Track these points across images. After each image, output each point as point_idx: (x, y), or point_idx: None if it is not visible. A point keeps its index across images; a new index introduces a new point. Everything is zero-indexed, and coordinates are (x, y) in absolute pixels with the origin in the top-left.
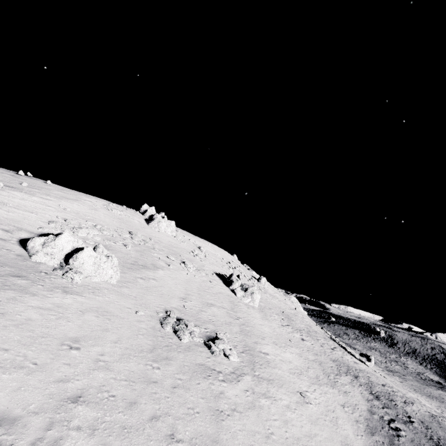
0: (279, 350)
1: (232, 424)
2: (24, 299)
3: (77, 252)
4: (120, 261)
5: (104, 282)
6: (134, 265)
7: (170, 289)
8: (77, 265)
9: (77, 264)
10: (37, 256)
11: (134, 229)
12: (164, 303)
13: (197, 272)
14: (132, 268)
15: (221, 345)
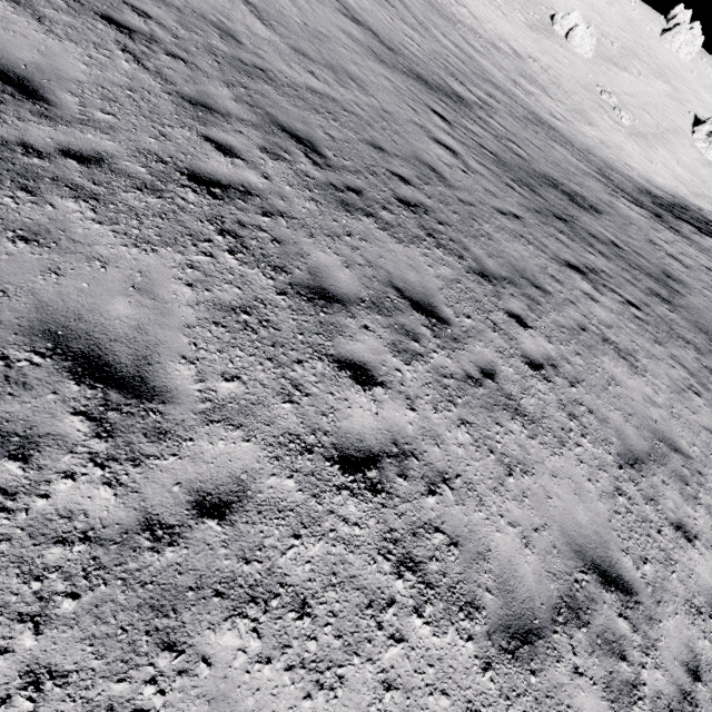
0: (673, 162)
1: (596, 116)
2: (546, 41)
3: (576, 26)
4: (598, 52)
5: (580, 55)
6: (607, 59)
7: (621, 85)
8: (572, 36)
9: (572, 35)
10: (556, 26)
11: (636, 36)
12: (607, 85)
13: (668, 98)
14: (604, 60)
15: (623, 113)
